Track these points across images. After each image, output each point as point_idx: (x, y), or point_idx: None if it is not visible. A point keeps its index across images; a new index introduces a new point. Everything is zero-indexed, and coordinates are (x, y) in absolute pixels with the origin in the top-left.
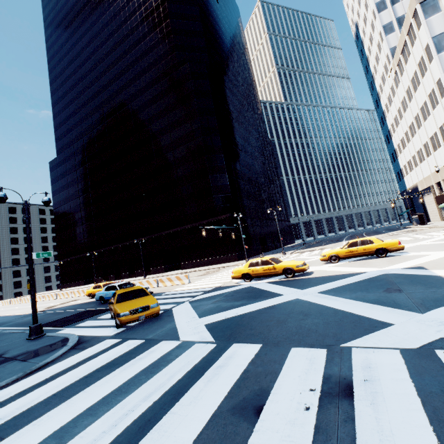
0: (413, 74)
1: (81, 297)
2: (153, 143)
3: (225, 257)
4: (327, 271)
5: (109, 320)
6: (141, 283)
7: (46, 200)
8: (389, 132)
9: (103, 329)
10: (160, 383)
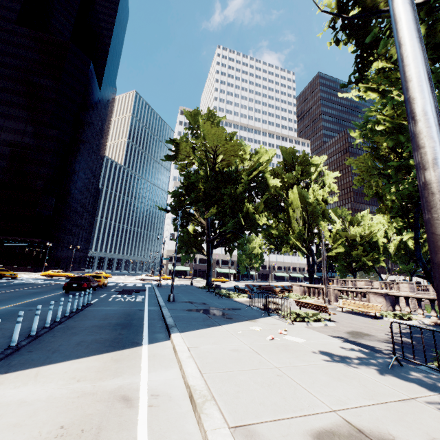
0: None
1: None
2: None
3: (23, 267)
4: None
5: None
6: None
7: None
8: None
9: None
10: (37, 281)
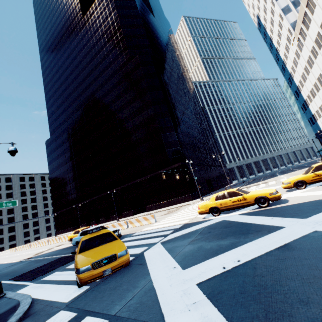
0: (316, 35)
1: (65, 242)
2: (117, 116)
3: (181, 197)
4: (305, 196)
5: None
6: (114, 225)
7: (11, 149)
8: (297, 88)
9: (64, 287)
10: None
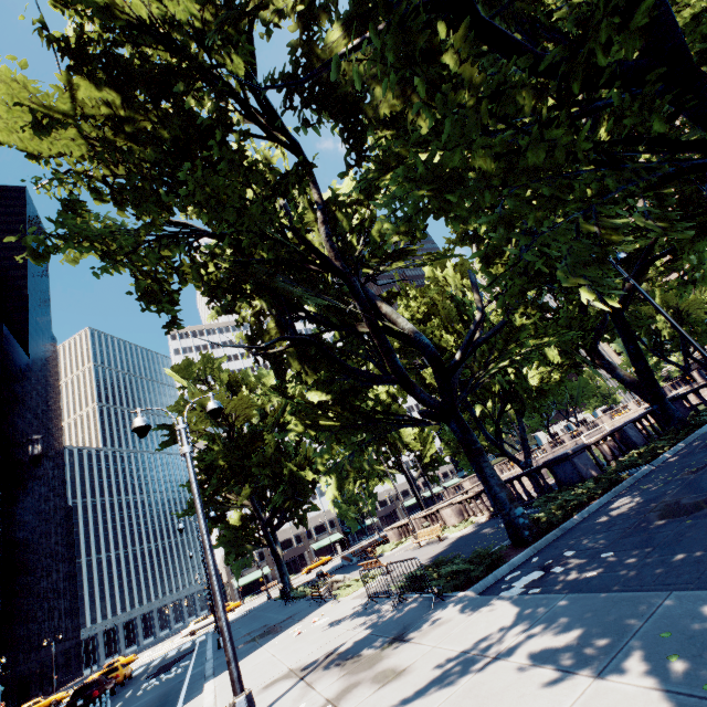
0: None
1: None
2: None
3: None
4: None
5: None
6: None
7: None
8: None
9: None
10: None
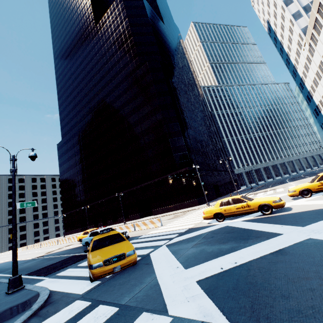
0: None
1: (74, 242)
2: (126, 121)
3: (188, 202)
4: (309, 205)
5: (87, 268)
6: (121, 228)
7: (32, 154)
8: (309, 93)
9: (77, 281)
10: None
